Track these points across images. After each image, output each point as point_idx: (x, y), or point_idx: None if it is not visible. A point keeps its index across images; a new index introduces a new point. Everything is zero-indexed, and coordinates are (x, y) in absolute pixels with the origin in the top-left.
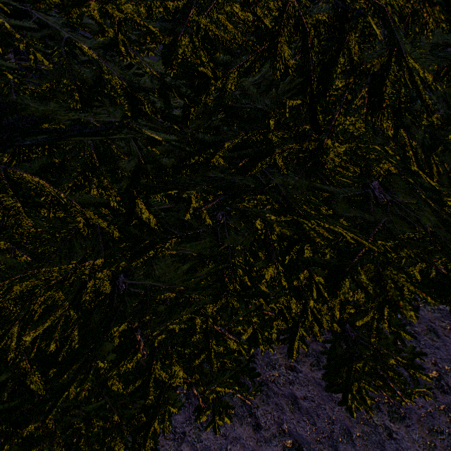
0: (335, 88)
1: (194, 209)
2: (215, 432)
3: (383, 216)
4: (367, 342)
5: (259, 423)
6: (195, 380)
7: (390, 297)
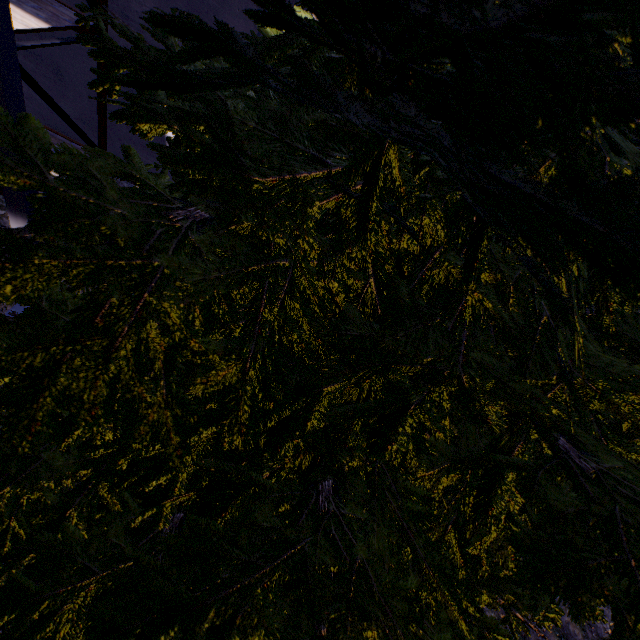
0: None
1: None
2: None
3: None
4: None
5: None
6: (511, 602)
7: None
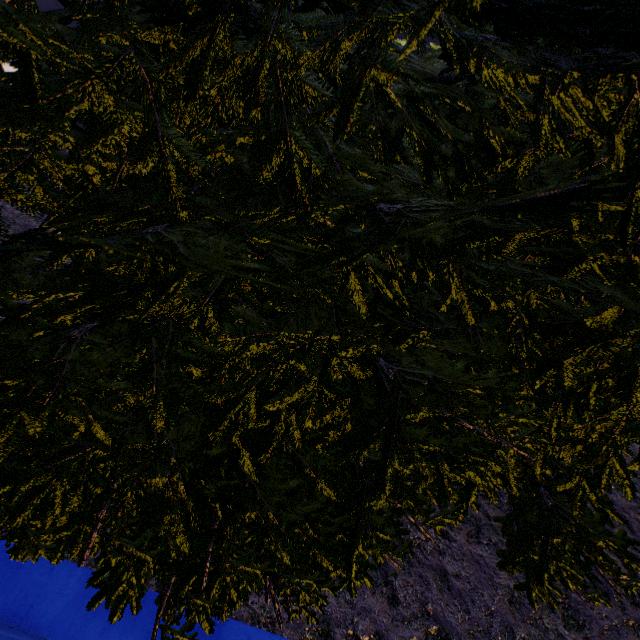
0: None
1: (452, 301)
2: (351, 593)
3: None
4: (568, 514)
5: (397, 596)
6: (408, 507)
7: None
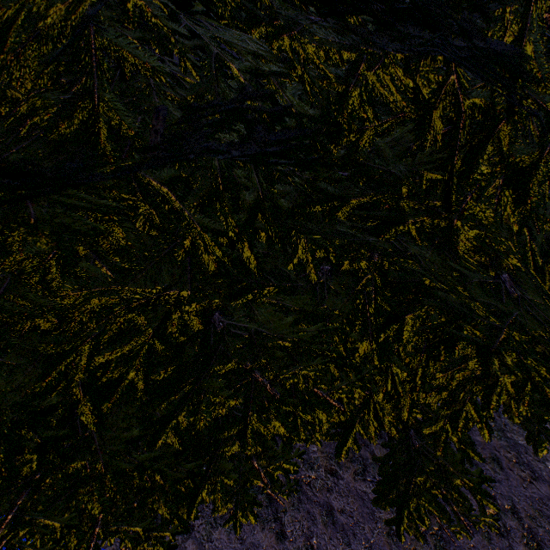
0: (479, 173)
1: (299, 260)
2: (236, 530)
3: (515, 310)
4: (432, 454)
5: (285, 531)
6: (256, 452)
7: (536, 383)
